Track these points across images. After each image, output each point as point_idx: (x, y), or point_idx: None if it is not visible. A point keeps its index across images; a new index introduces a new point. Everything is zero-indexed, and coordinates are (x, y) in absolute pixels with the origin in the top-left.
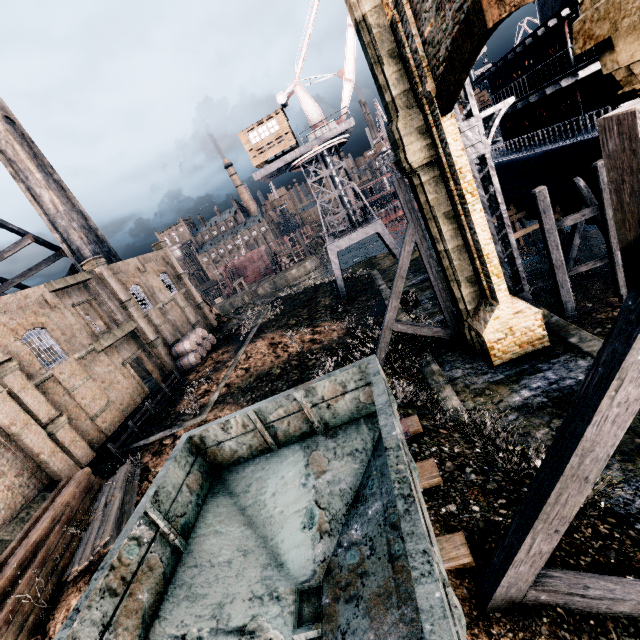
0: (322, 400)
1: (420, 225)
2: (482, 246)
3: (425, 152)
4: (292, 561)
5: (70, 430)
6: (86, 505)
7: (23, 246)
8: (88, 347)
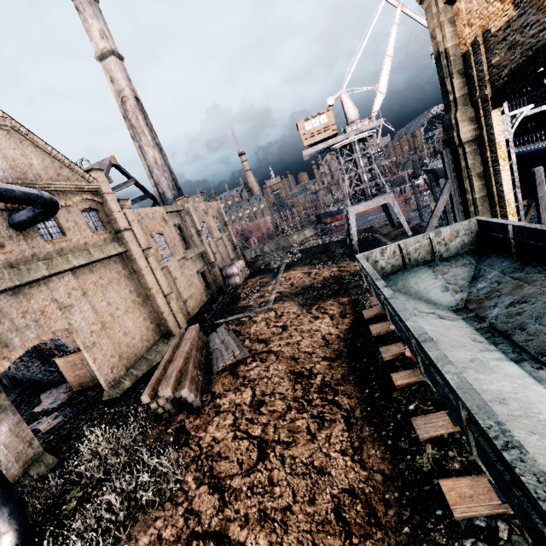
0: (443, 240)
1: (456, 182)
2: (505, 194)
3: (472, 132)
4: (441, 302)
5: (176, 304)
6: (201, 344)
7: (127, 186)
8: (182, 254)
